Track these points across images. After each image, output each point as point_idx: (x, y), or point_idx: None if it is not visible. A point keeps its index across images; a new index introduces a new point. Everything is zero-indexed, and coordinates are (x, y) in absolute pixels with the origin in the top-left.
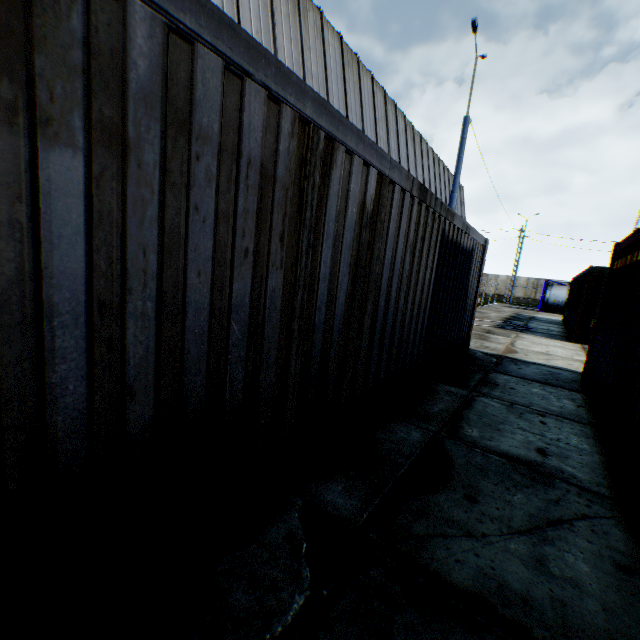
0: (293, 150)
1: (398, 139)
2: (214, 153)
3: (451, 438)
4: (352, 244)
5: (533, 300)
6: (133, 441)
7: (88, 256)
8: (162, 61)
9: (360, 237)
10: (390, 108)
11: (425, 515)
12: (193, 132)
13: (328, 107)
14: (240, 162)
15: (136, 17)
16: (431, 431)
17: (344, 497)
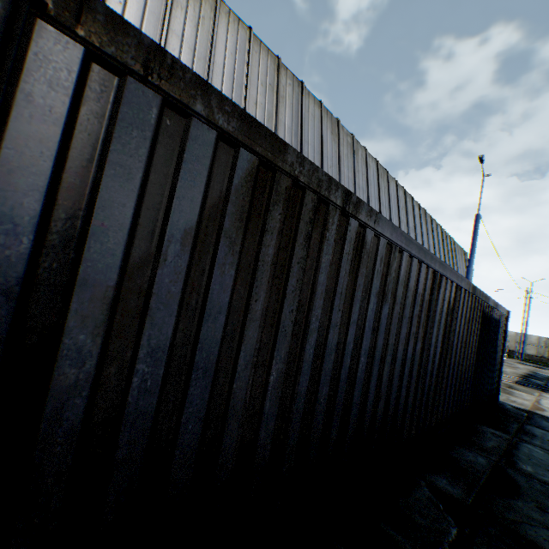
0: (429, 285)
1: (414, 220)
2: (411, 294)
3: (510, 467)
4: (443, 325)
5: (547, 359)
6: (377, 419)
7: (383, 339)
8: (406, 267)
9: (446, 320)
10: (408, 200)
11: (511, 509)
12: (408, 288)
13: (442, 262)
14: (416, 295)
15: (404, 257)
16: (492, 459)
17: (450, 486)
